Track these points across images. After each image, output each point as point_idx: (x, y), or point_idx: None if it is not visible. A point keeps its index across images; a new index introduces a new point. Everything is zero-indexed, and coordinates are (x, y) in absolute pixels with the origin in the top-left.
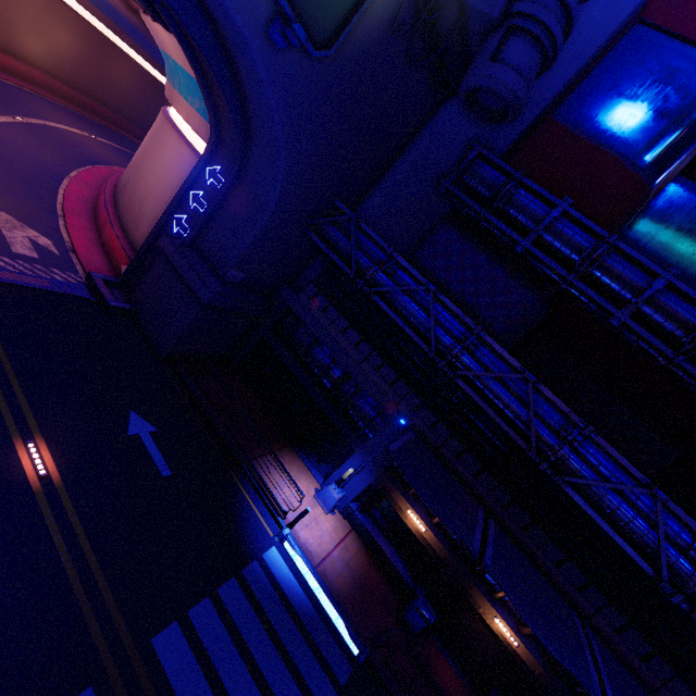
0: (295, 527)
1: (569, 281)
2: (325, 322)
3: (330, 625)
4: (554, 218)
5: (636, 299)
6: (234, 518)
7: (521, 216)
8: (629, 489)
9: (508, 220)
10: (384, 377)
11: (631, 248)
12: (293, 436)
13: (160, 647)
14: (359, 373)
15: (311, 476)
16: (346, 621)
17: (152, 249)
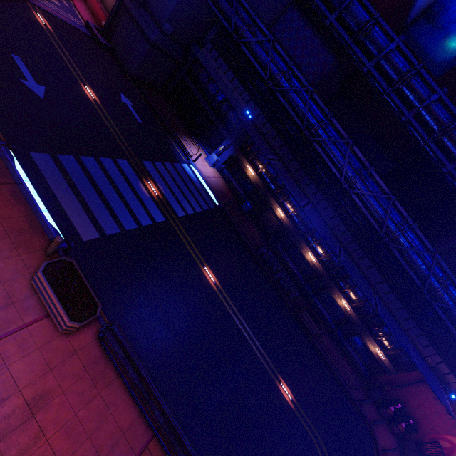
0: (195, 163)
1: (348, 44)
2: (216, 67)
3: (208, 194)
4: (350, 1)
5: (379, 55)
6: (169, 148)
7: (334, 0)
8: (339, 141)
9: (329, 5)
10: (244, 99)
11: (385, 22)
12: (196, 135)
13: (145, 164)
14: (231, 97)
15: (204, 153)
16: (214, 195)
17: (120, 9)
